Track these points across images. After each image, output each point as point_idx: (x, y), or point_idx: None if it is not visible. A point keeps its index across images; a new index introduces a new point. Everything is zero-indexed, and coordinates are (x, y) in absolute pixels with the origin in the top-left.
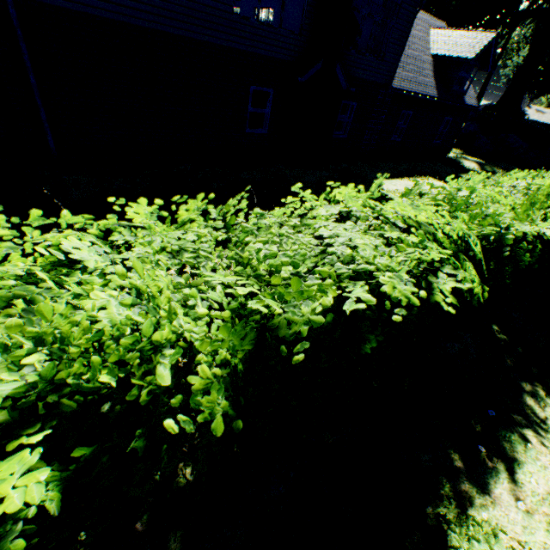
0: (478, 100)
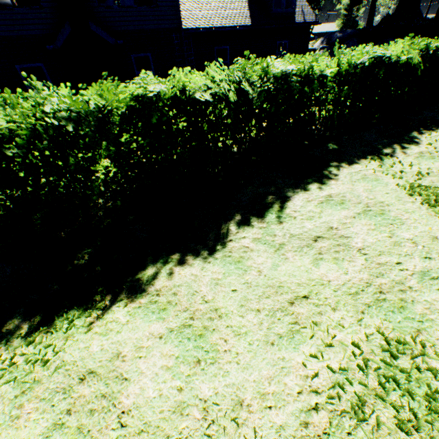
0: (370, 16)
